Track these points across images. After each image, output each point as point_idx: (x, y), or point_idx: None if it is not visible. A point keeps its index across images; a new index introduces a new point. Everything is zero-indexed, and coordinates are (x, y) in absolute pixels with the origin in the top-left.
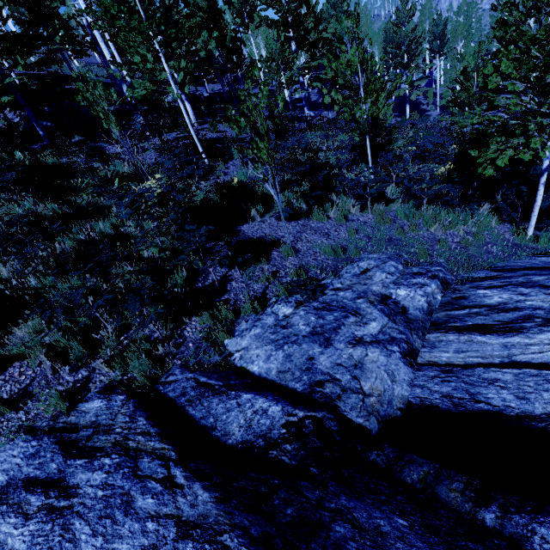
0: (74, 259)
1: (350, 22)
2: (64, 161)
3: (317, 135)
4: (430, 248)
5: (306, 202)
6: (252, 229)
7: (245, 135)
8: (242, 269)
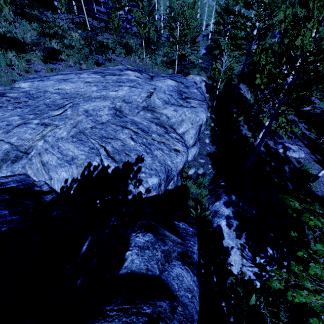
0: (68, 45)
1: (140, 3)
2: (31, 13)
3: (129, 36)
4: (153, 72)
5: (124, 54)
6: (109, 56)
7: (100, 26)
8: (108, 62)
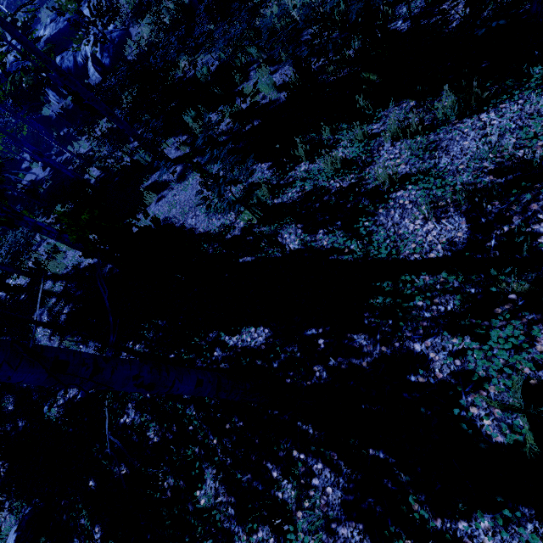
0: None
1: None
2: None
3: None
4: None
5: None
6: None
7: None
8: None
